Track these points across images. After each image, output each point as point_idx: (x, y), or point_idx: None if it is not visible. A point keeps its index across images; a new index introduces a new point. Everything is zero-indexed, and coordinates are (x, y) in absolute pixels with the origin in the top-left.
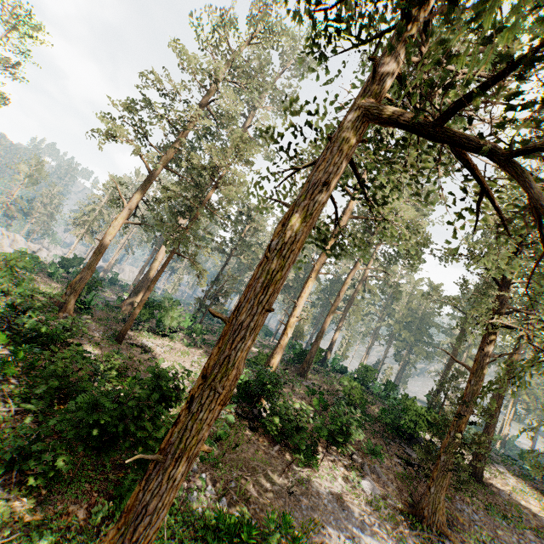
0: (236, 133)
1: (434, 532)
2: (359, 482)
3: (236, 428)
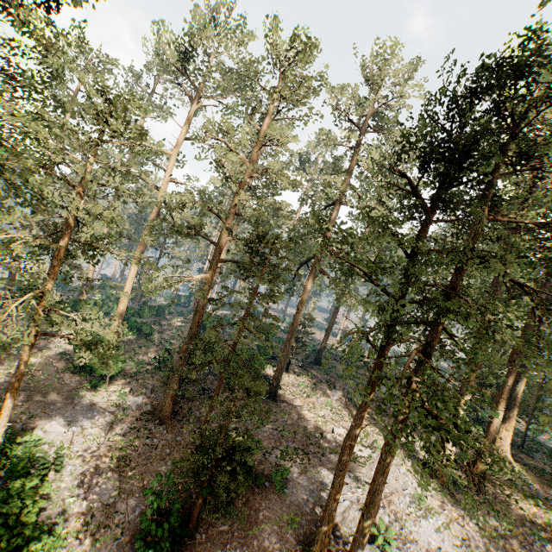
0: (75, 161)
1: (154, 422)
2: (129, 398)
3: (61, 373)
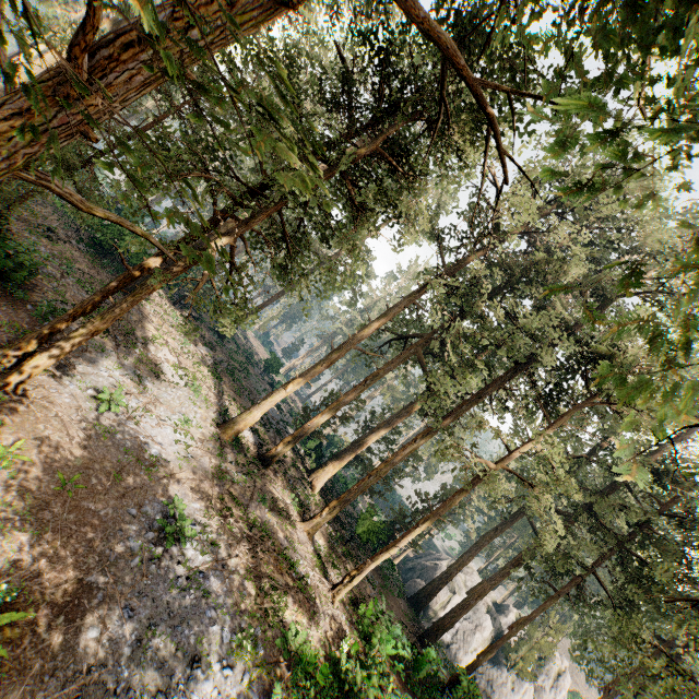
0: None
1: None
2: None
3: None
